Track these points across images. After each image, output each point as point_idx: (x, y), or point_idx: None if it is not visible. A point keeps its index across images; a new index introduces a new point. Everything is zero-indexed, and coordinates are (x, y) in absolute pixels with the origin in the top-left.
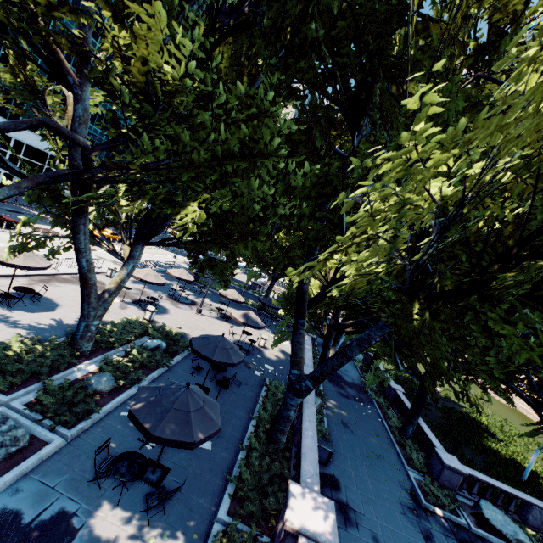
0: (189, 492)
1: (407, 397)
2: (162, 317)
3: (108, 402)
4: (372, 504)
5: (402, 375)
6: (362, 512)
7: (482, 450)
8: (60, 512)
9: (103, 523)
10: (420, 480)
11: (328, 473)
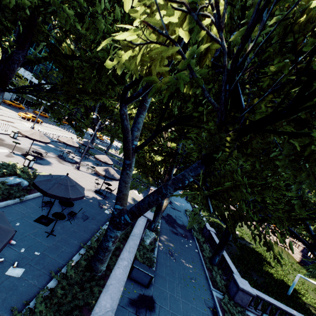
0: None
1: (217, 236)
2: (42, 167)
3: None
4: None
5: (216, 222)
6: None
7: (262, 274)
8: None
9: None
10: (220, 299)
11: (148, 295)
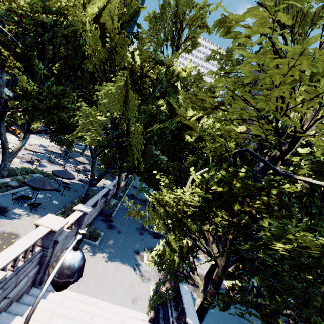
0: (46, 209)
1: None
2: (43, 168)
3: (15, 189)
4: (124, 226)
5: None
6: (118, 227)
7: None
8: (1, 207)
9: (16, 210)
10: (149, 223)
11: (110, 219)
